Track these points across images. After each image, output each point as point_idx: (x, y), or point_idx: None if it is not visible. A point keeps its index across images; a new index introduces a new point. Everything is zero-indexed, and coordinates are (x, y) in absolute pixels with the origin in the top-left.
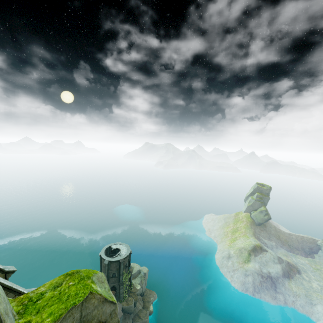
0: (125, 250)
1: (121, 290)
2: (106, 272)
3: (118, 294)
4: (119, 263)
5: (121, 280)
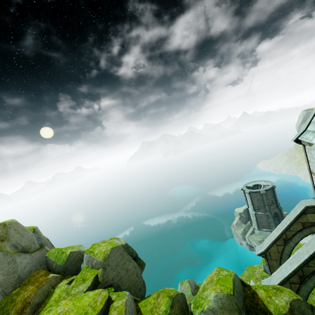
0: (264, 182)
1: (283, 213)
2: (265, 202)
3: (281, 219)
4: (272, 190)
5: (279, 205)
